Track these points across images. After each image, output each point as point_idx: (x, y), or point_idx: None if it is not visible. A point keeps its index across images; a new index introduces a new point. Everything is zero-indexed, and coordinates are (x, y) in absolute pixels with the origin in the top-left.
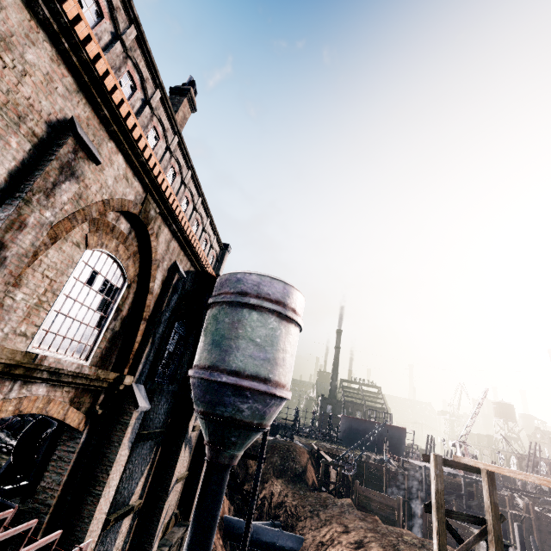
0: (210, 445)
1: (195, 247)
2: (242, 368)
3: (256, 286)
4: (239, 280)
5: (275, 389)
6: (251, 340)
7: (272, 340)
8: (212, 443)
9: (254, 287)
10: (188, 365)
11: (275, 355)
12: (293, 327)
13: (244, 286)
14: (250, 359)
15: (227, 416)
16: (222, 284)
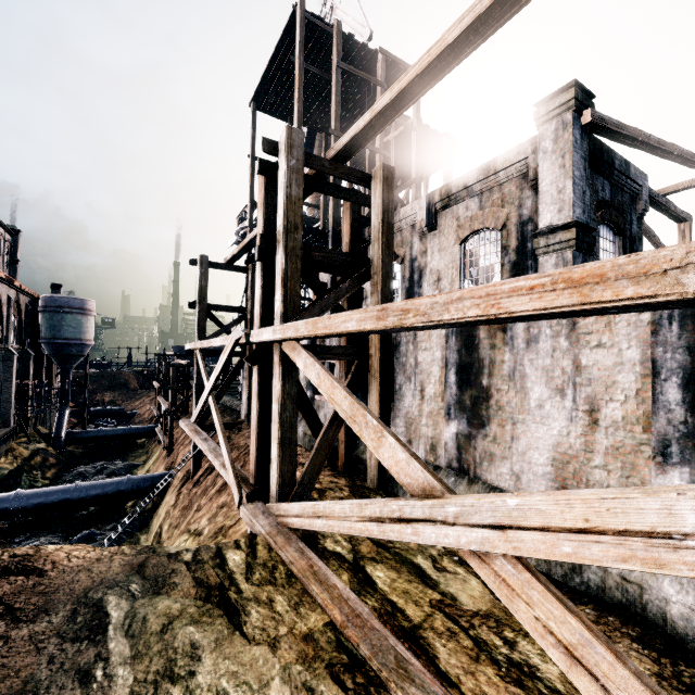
0: (60, 365)
1: (32, 293)
2: (69, 337)
3: (67, 303)
4: (57, 300)
5: (86, 342)
6: (70, 326)
7: (81, 324)
8: (61, 364)
9: (66, 303)
10: (35, 337)
11: (84, 330)
12: (90, 317)
13: (61, 303)
14: (71, 333)
15: (66, 354)
16: (47, 301)
